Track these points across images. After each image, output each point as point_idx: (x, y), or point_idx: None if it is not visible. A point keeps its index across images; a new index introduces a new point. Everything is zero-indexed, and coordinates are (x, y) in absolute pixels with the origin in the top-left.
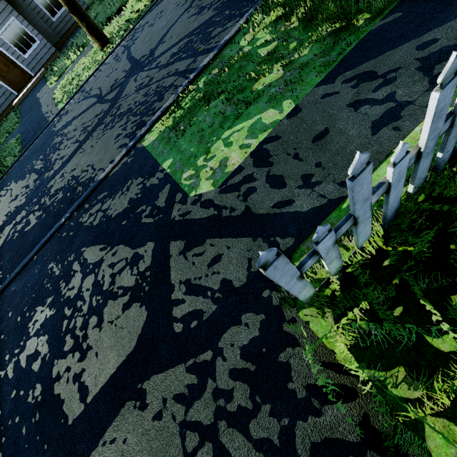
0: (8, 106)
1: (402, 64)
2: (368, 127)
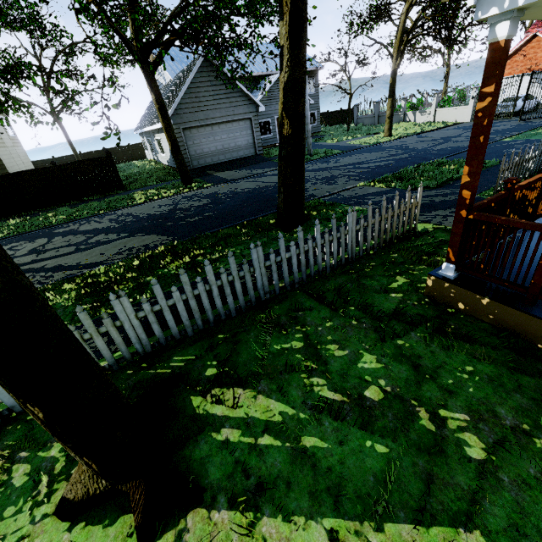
0: (269, 145)
1: None
2: None
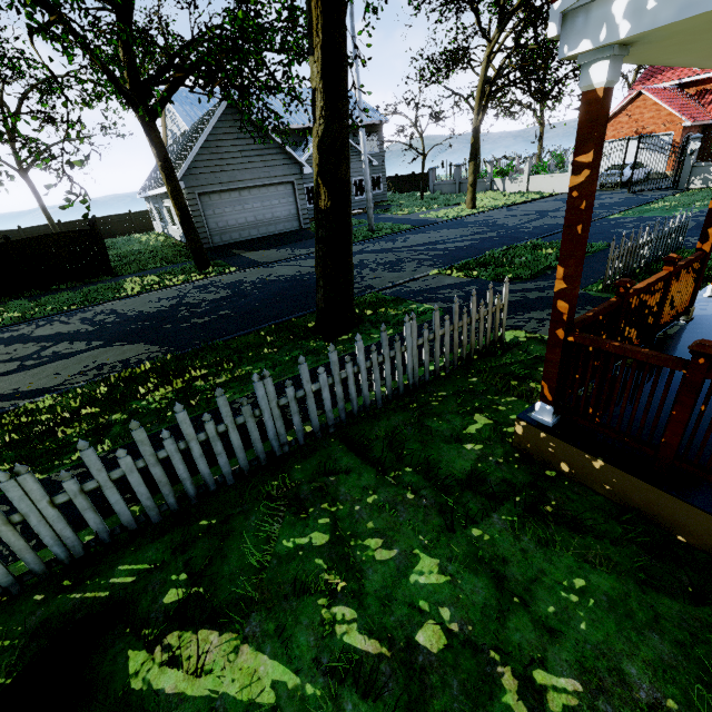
0: None
1: None
2: None
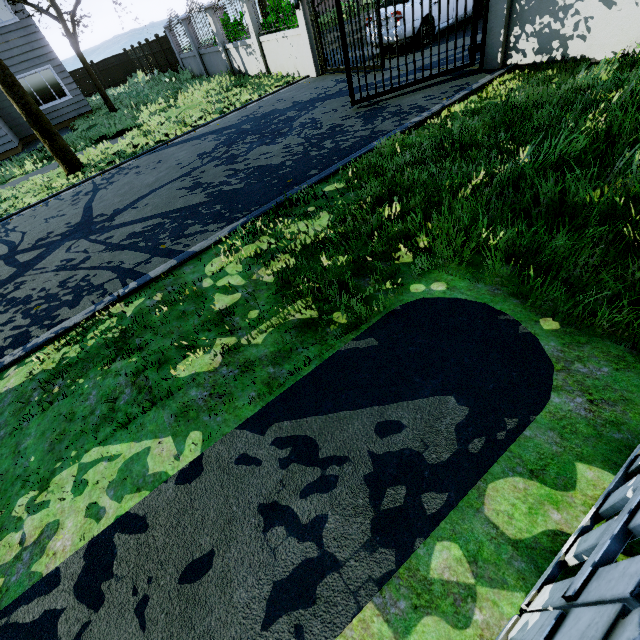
0: None
1: (352, 452)
2: (264, 595)
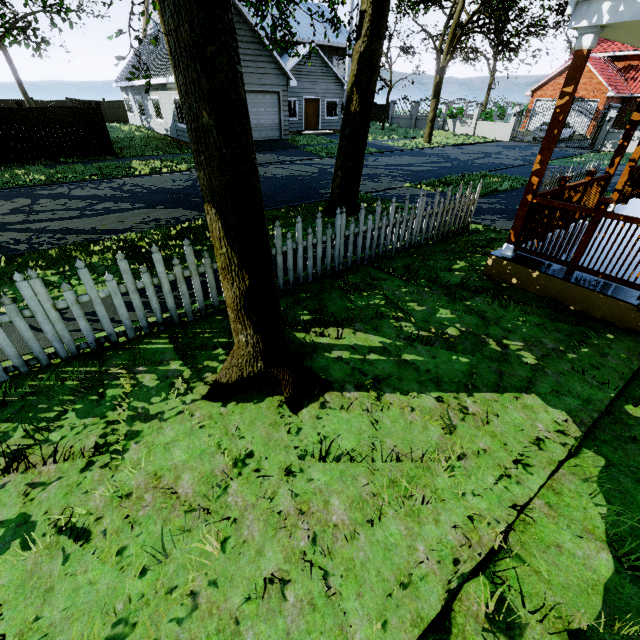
0: (292, 131)
1: None
2: None
